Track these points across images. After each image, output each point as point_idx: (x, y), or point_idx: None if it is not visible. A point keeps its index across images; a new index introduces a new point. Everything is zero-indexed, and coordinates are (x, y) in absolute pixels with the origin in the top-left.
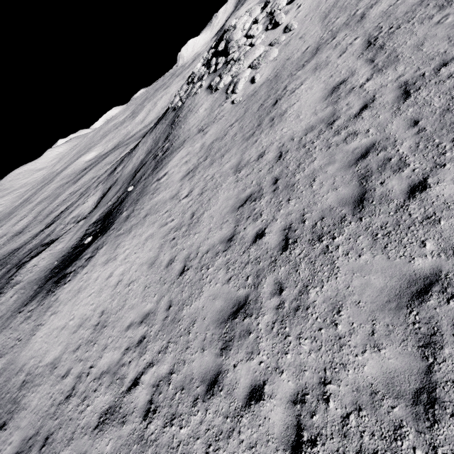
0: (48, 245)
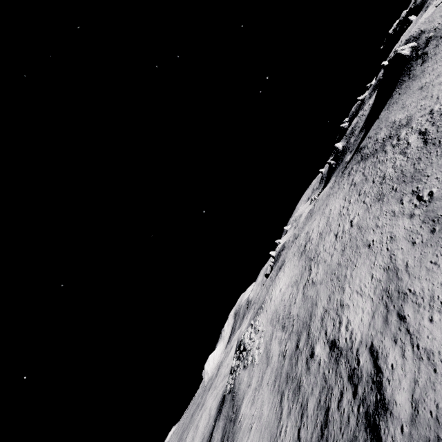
0: None
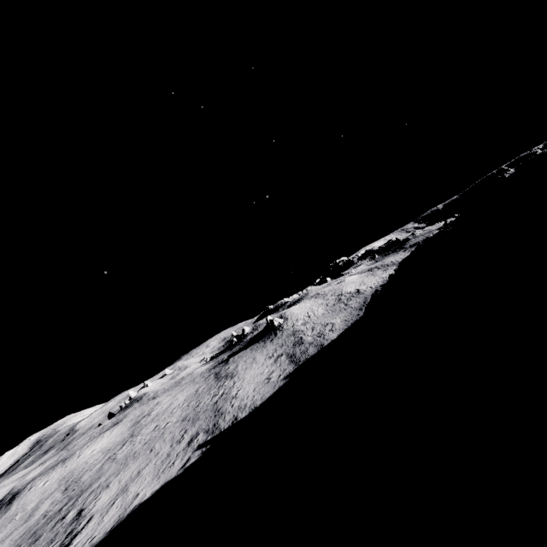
0: None
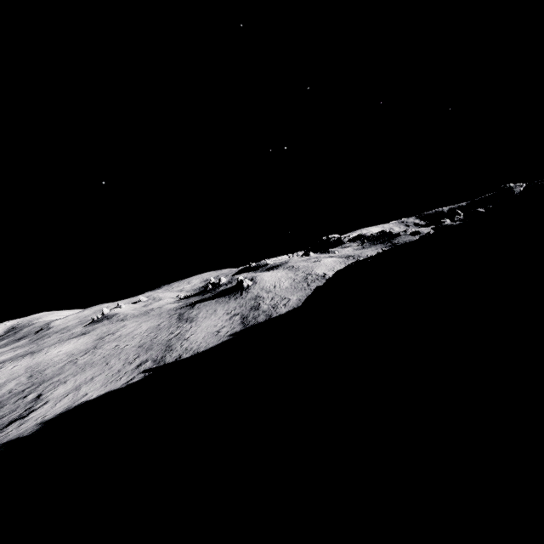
0: None
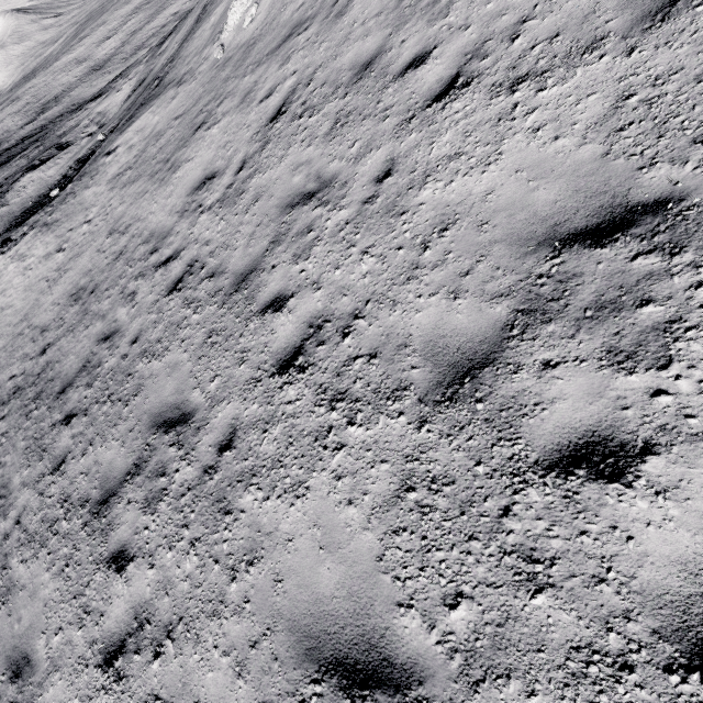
0: (60, 152)
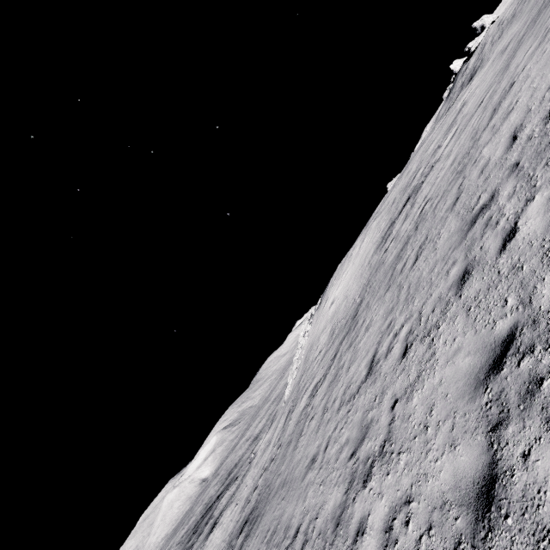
0: None
